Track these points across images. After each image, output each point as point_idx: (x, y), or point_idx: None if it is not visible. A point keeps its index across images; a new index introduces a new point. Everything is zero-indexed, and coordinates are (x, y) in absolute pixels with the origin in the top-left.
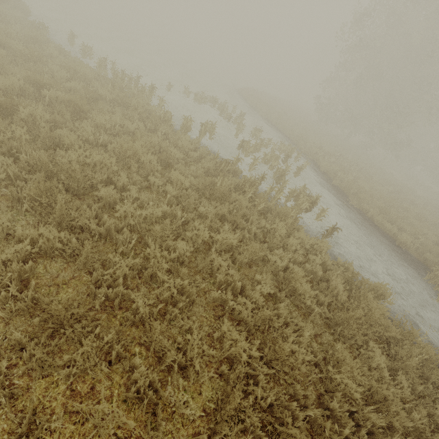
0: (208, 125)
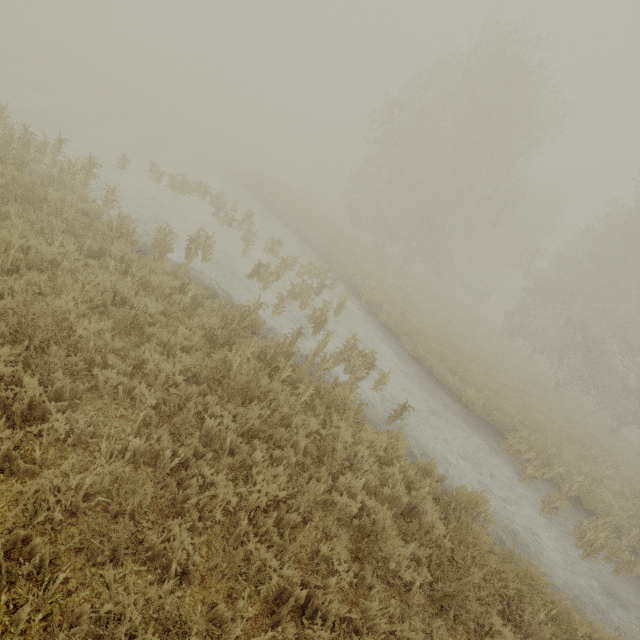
0: (201, 238)
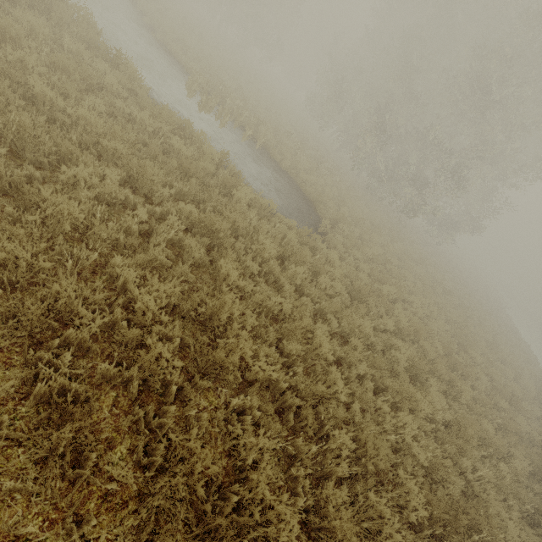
0: None
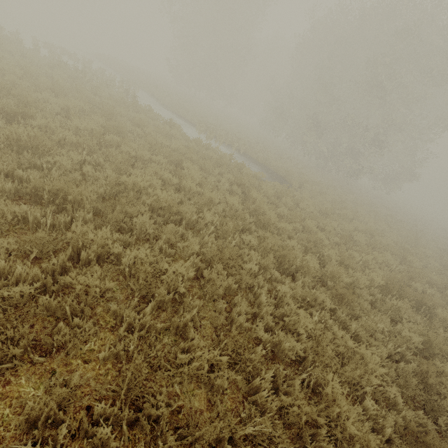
0: (55, 54)
